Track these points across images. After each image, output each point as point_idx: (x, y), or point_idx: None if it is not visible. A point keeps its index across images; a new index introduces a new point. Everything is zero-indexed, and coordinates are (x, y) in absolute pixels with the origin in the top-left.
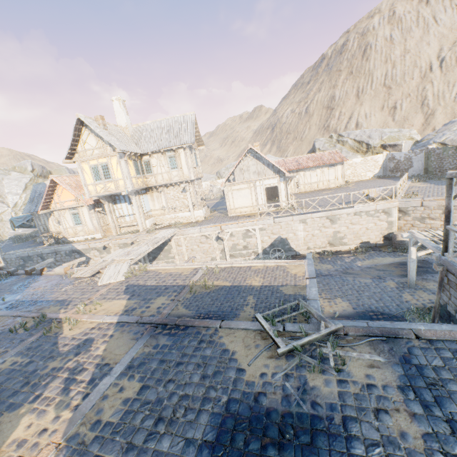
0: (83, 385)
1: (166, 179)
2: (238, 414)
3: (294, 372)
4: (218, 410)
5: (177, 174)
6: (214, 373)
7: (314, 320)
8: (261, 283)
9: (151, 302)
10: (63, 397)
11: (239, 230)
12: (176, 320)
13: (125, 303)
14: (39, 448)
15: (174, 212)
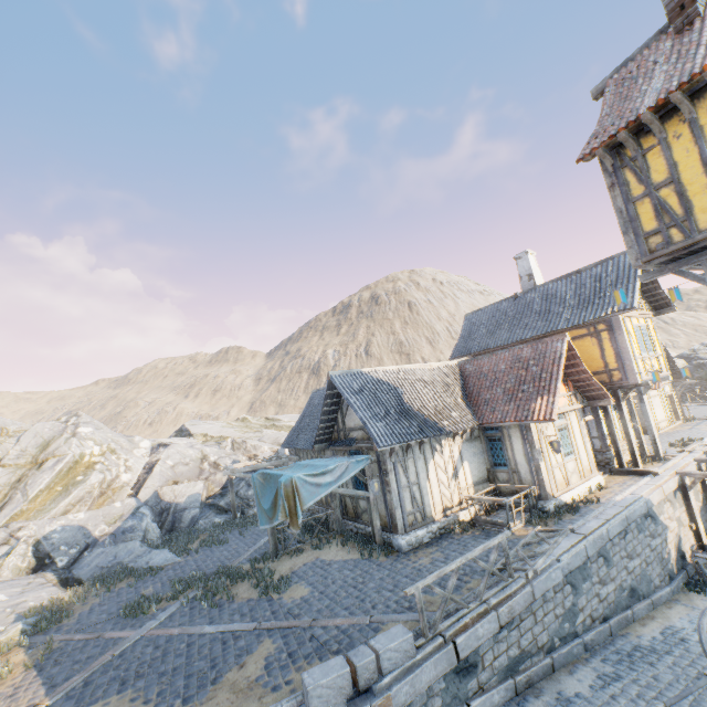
0: None
1: None
2: None
3: None
4: None
5: None
6: None
7: None
8: None
9: None
10: None
11: None
12: None
13: None
14: None
15: None
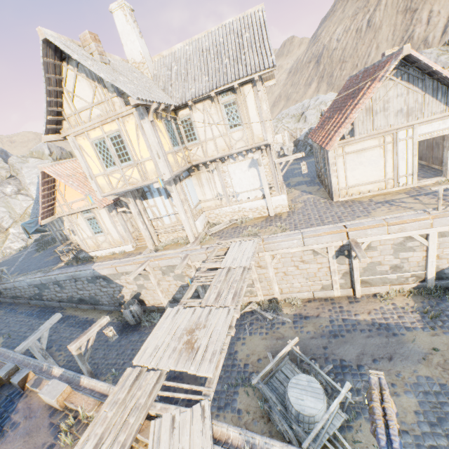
0: None
1: (221, 148)
2: None
3: None
4: None
5: (241, 136)
6: None
7: None
8: None
9: None
10: None
11: (387, 237)
12: None
13: None
14: None
15: (237, 201)
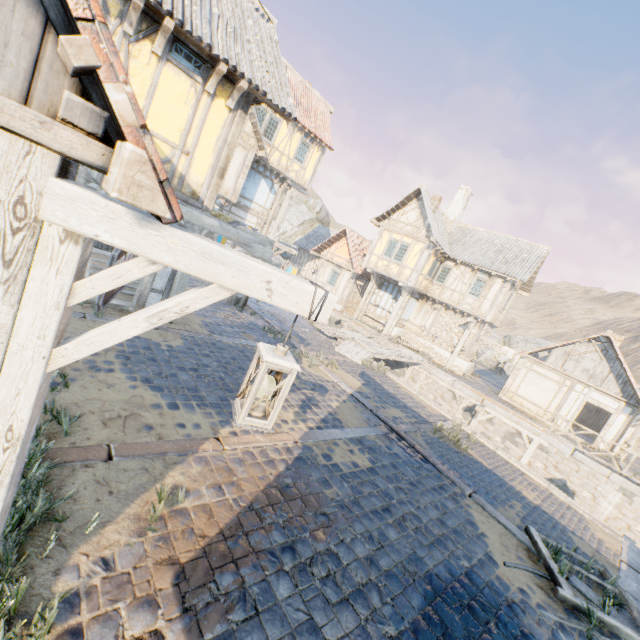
0: (318, 417)
1: (453, 299)
2: (482, 593)
3: (575, 634)
4: (455, 564)
5: (471, 303)
6: (455, 530)
7: (626, 617)
8: (538, 502)
9: (387, 406)
10: (301, 411)
11: (506, 422)
12: (415, 444)
13: (359, 385)
14: (282, 430)
15: (431, 341)
